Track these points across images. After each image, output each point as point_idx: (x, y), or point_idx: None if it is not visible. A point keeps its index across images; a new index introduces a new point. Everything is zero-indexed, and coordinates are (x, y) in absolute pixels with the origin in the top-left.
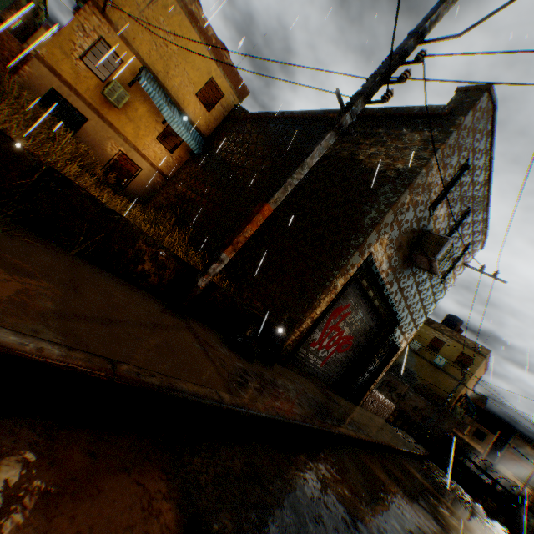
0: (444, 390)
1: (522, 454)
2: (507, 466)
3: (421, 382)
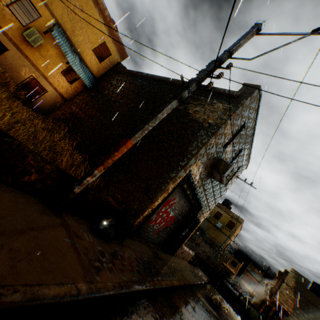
0: (220, 241)
1: (253, 273)
2: (246, 280)
3: (209, 236)
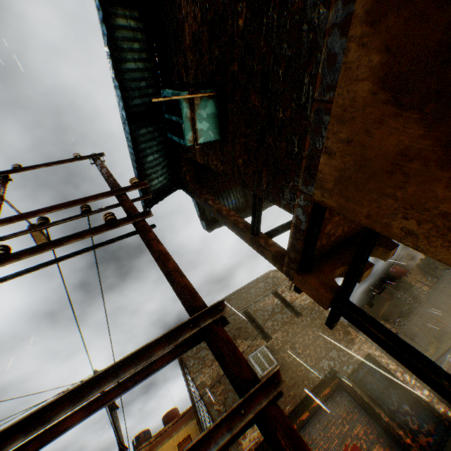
0: None
1: None
2: None
3: None
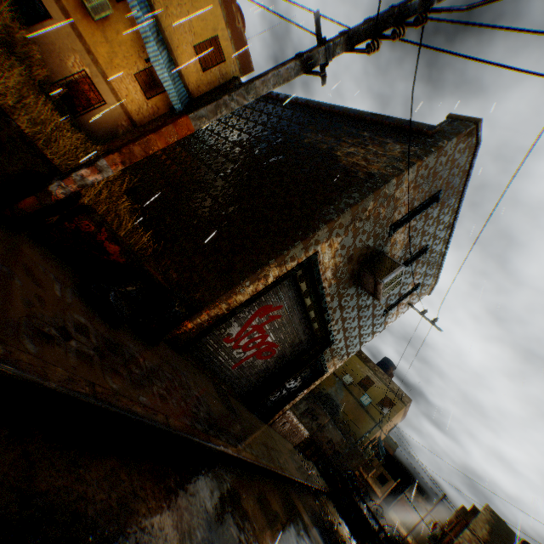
0: (362, 428)
1: (415, 504)
2: (399, 513)
3: (343, 417)
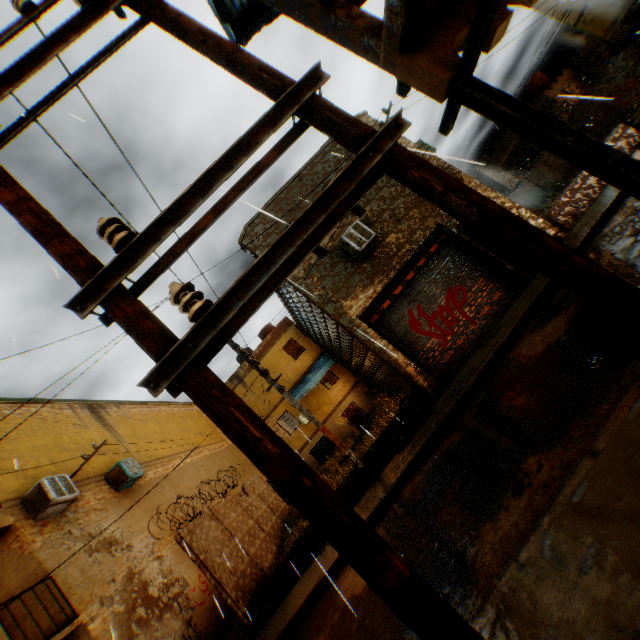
0: None
1: None
2: None
3: None
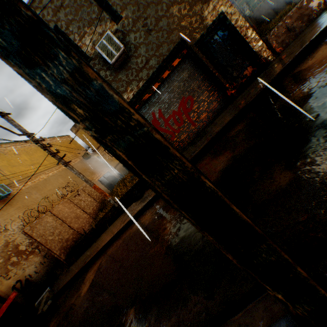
0: None
1: None
2: None
3: None
